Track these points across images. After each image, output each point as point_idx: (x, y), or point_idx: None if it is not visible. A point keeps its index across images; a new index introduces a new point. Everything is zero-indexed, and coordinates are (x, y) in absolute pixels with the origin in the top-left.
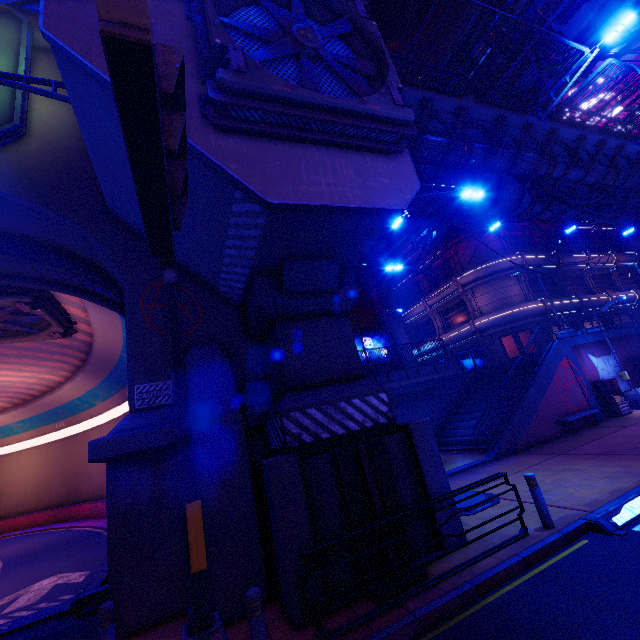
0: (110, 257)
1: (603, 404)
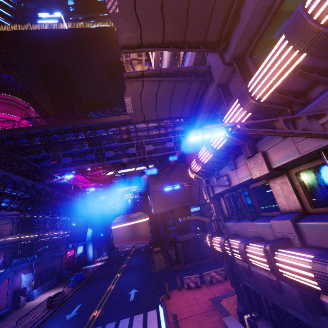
0: None
1: (15, 302)
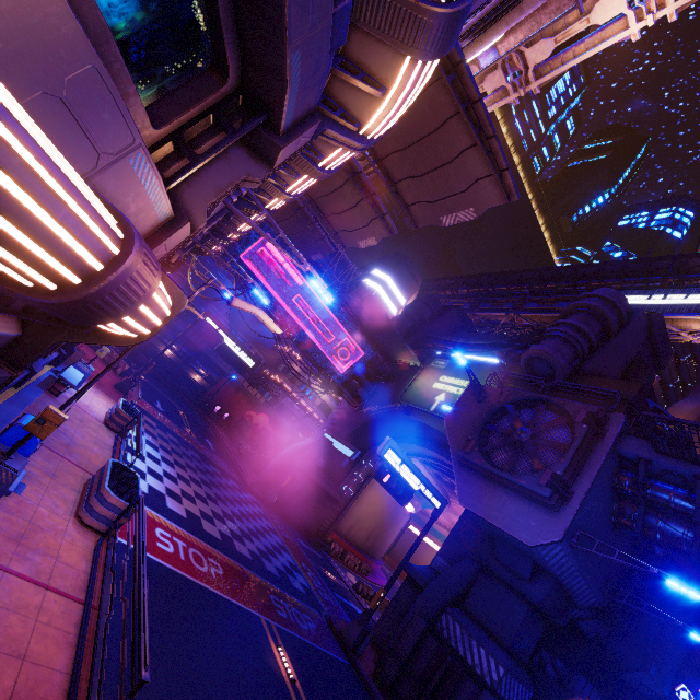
0: None
1: None
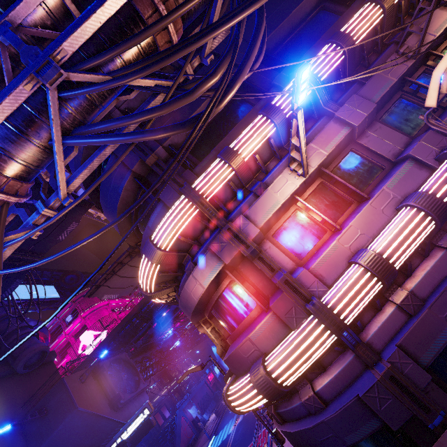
0: None
1: (197, 428)
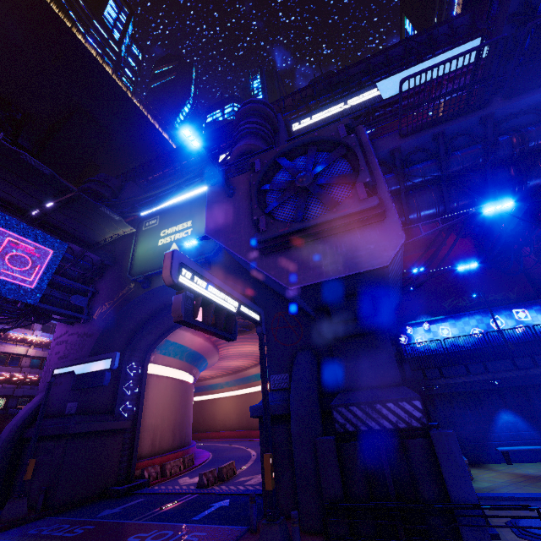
0: (257, 302)
1: None
